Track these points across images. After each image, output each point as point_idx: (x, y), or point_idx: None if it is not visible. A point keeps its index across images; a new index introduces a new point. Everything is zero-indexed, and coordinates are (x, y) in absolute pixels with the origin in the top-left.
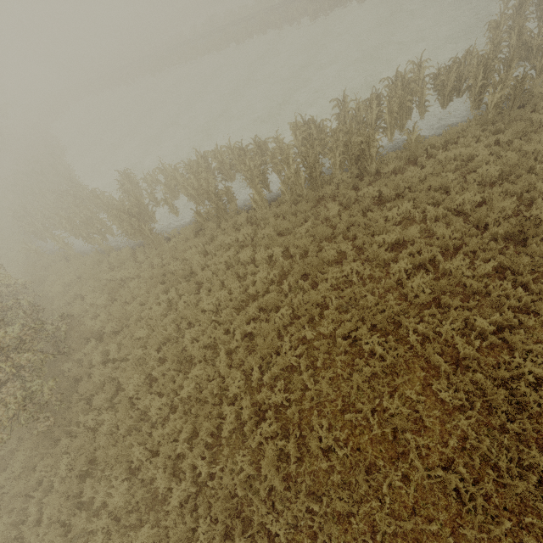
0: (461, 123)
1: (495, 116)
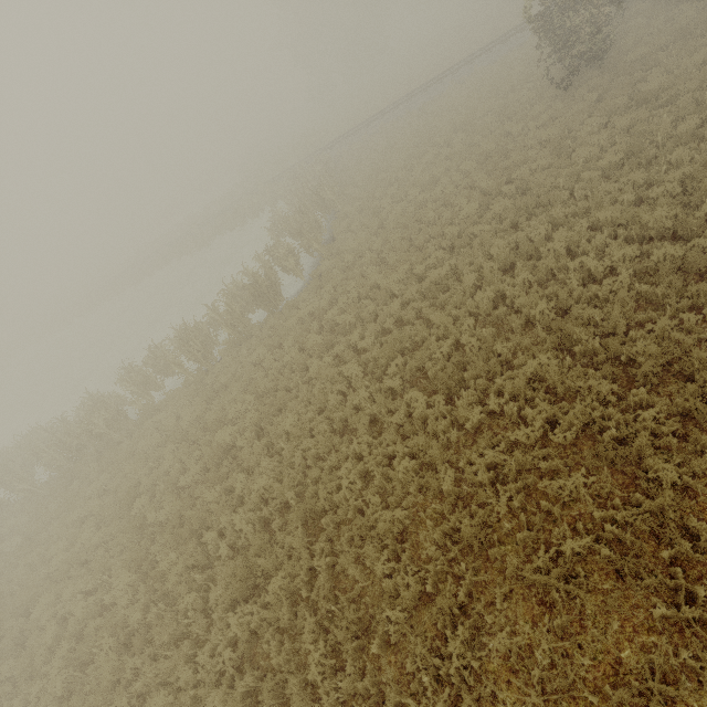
0: (182, 383)
1: (189, 380)
